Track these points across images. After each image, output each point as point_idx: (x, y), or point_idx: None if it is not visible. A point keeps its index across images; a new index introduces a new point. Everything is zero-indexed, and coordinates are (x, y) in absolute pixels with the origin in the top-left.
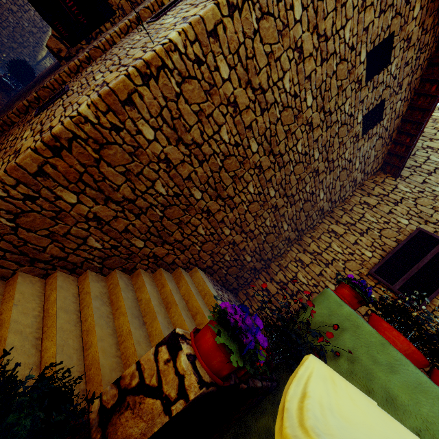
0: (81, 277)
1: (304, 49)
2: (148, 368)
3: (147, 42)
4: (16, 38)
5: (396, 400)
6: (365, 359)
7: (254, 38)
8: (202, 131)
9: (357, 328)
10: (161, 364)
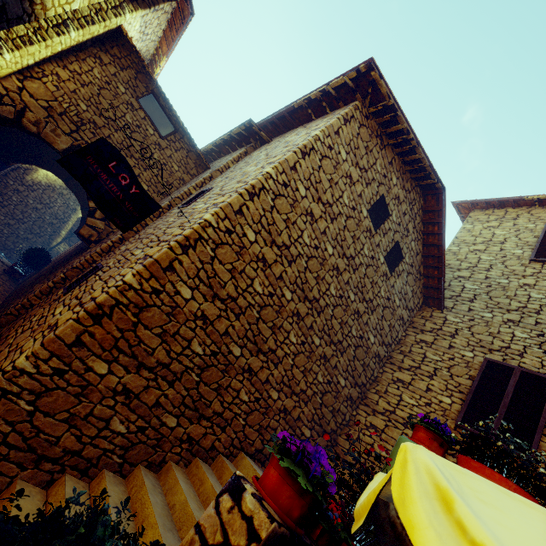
0: (94, 481)
1: (314, 213)
2: (210, 525)
3: (183, 222)
4: (33, 230)
5: None
6: None
7: (272, 211)
8: (236, 285)
9: None
10: (225, 515)
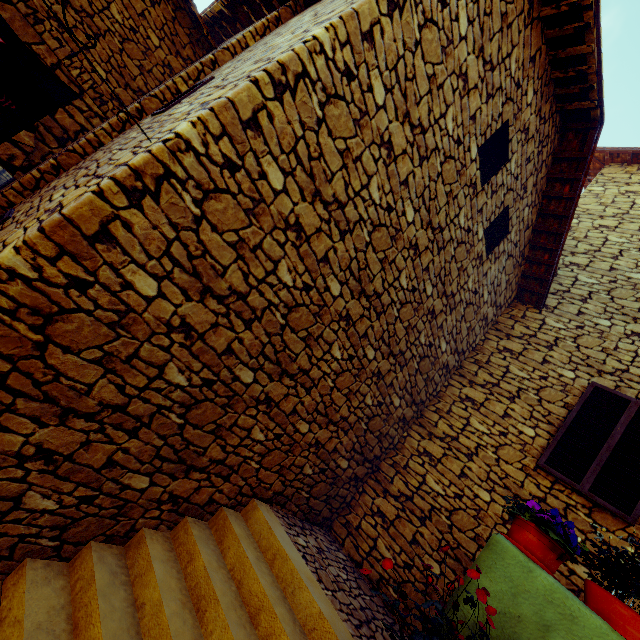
0: (9, 578)
1: (395, 144)
2: None
3: (143, 139)
4: None
5: None
6: None
7: (318, 130)
8: (246, 272)
9: (573, 621)
10: None
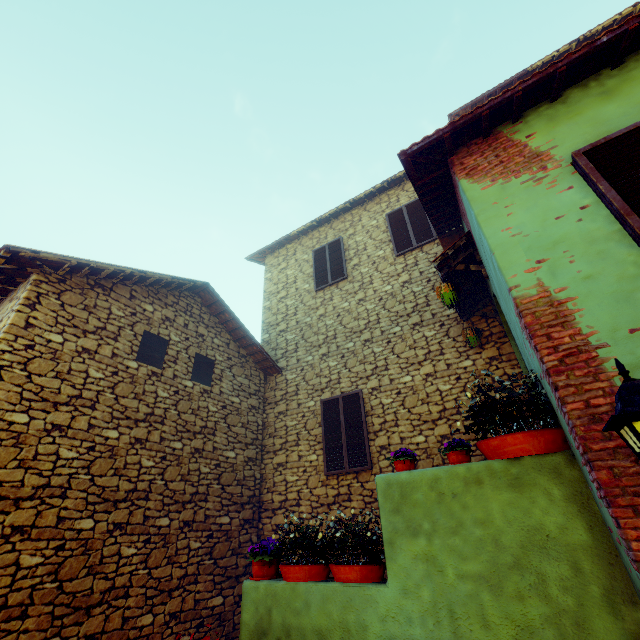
0: None
1: (61, 422)
2: None
3: None
4: None
5: (323, 631)
6: (293, 620)
7: None
8: None
9: (275, 596)
10: None
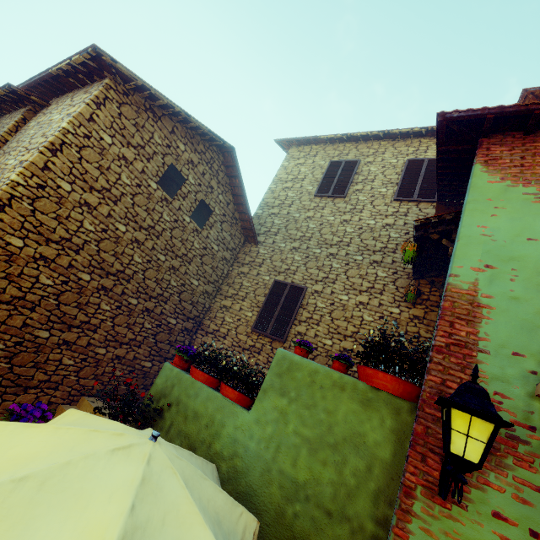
0: None
1: (91, 202)
2: None
3: None
4: None
5: (198, 414)
6: (184, 398)
7: (35, 215)
8: (19, 287)
9: (181, 380)
10: None
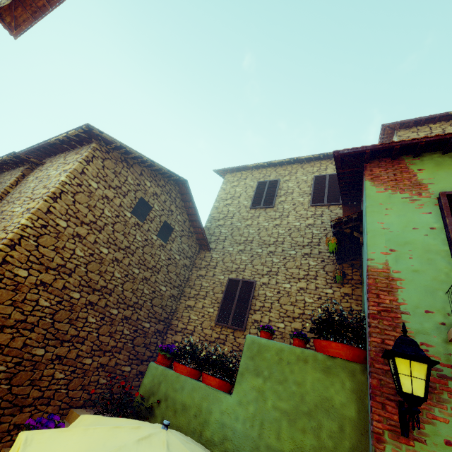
0: None
1: (81, 233)
2: None
3: None
4: None
5: (186, 405)
6: (171, 393)
7: (38, 249)
8: (22, 311)
9: (166, 376)
10: None
